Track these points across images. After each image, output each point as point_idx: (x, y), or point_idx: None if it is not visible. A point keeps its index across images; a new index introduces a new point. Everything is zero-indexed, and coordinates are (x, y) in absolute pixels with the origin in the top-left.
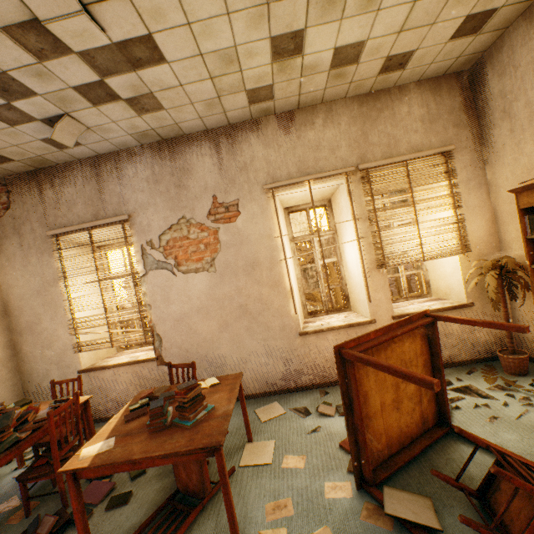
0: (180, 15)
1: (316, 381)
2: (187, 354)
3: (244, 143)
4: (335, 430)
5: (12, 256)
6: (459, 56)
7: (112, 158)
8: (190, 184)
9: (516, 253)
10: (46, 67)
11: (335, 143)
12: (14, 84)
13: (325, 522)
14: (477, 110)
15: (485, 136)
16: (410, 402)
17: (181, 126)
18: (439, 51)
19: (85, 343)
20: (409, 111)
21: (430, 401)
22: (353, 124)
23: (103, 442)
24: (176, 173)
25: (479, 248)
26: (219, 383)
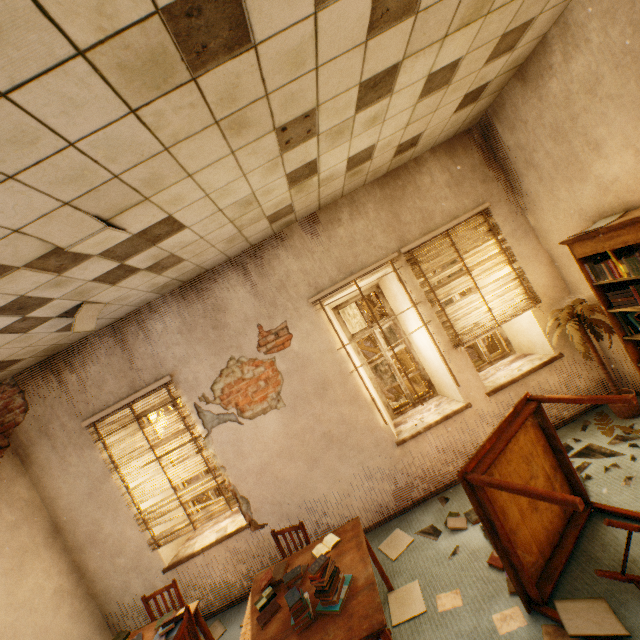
0: (198, 192)
1: (431, 489)
2: (281, 507)
3: (273, 260)
4: (476, 545)
5: (47, 463)
6: (465, 120)
7: (133, 319)
8: (229, 321)
9: (585, 292)
10: (65, 276)
11: (368, 233)
12: (30, 300)
13: None
14: (498, 161)
15: (515, 185)
16: None
17: (203, 265)
18: (445, 124)
19: (161, 535)
20: (432, 180)
21: (562, 486)
22: (381, 209)
23: None
24: (209, 313)
25: (547, 295)
26: (339, 540)
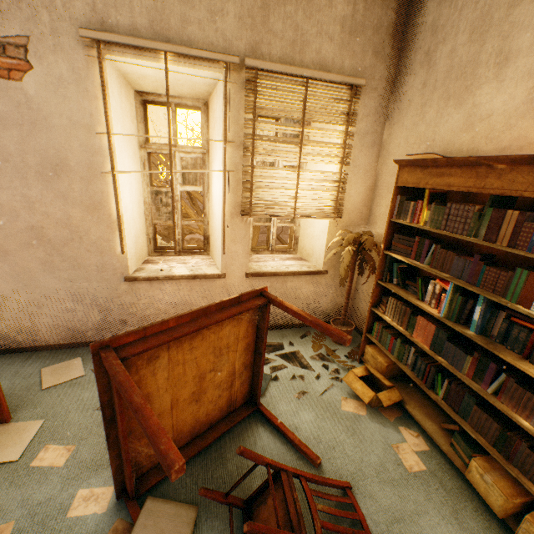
0: None
1: None
2: None
3: None
4: None
5: None
6: None
7: None
8: None
9: (378, 230)
10: None
11: (219, 1)
12: None
13: None
14: (404, 42)
15: (399, 82)
16: (218, 390)
17: None
18: None
19: None
20: (332, 0)
21: (244, 383)
22: None
23: None
24: None
25: (350, 216)
26: None
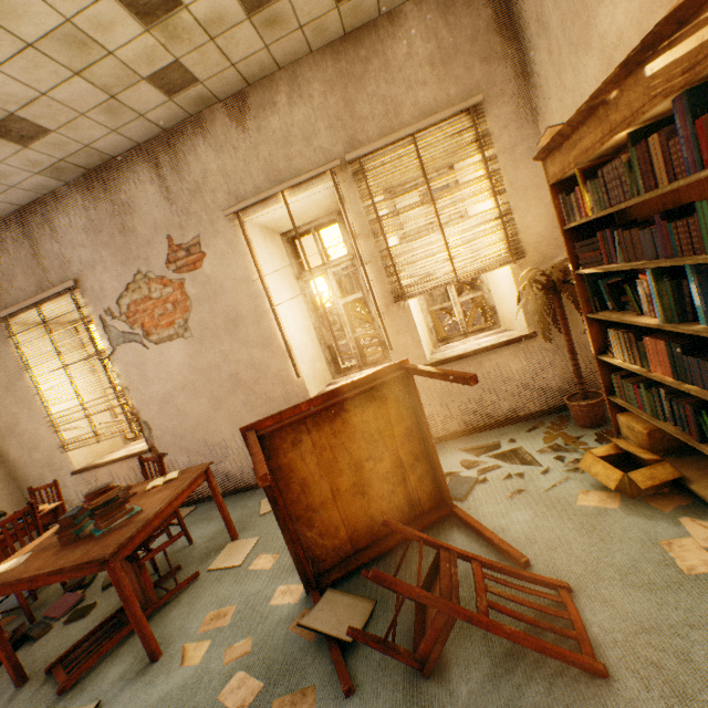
0: None
1: None
2: (182, 441)
3: (189, 153)
4: None
5: None
6: None
7: (38, 209)
8: (137, 226)
9: None
10: None
11: (309, 127)
12: None
13: (252, 633)
14: (514, 25)
15: (528, 68)
16: (387, 483)
17: (97, 148)
18: None
19: (70, 441)
20: (409, 52)
21: (422, 479)
22: (330, 93)
23: (17, 559)
24: (116, 213)
25: (539, 250)
26: (176, 478)
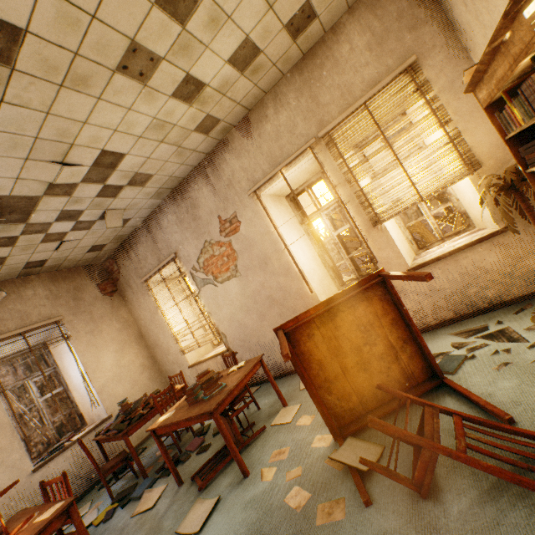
0: (106, 131)
1: None
2: (245, 343)
3: (222, 163)
4: None
5: (132, 301)
6: None
7: (153, 217)
8: (201, 214)
9: None
10: (75, 197)
11: (290, 123)
12: (71, 212)
13: (301, 464)
14: None
15: (451, 20)
16: (382, 362)
17: (175, 176)
18: None
19: (185, 347)
20: (351, 47)
21: (412, 357)
22: (300, 96)
23: (169, 413)
24: (190, 210)
25: (495, 157)
26: (243, 365)
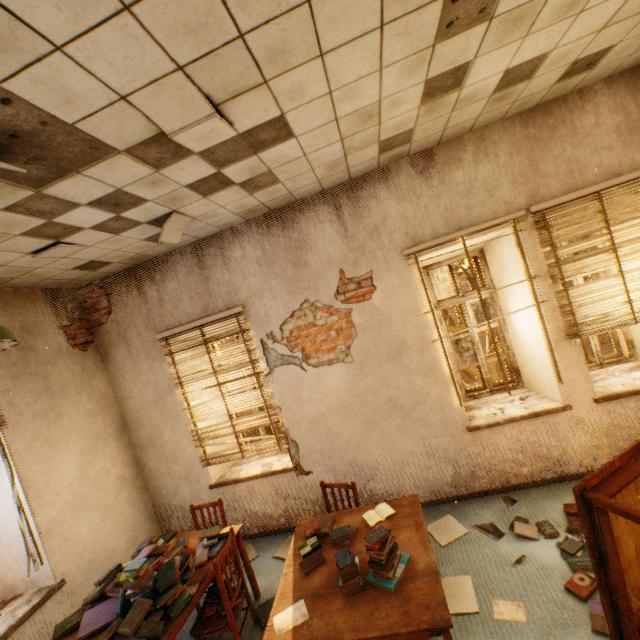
0: (322, 86)
1: (495, 485)
2: (329, 460)
3: (370, 199)
4: (548, 561)
5: (122, 365)
6: None
7: (214, 242)
8: (310, 260)
9: None
10: (162, 174)
11: (492, 181)
12: (126, 197)
13: None
14: None
15: None
16: None
17: (294, 193)
18: None
19: (212, 455)
20: (596, 122)
21: None
22: (516, 153)
23: (292, 607)
24: (291, 248)
25: None
26: (395, 513)
